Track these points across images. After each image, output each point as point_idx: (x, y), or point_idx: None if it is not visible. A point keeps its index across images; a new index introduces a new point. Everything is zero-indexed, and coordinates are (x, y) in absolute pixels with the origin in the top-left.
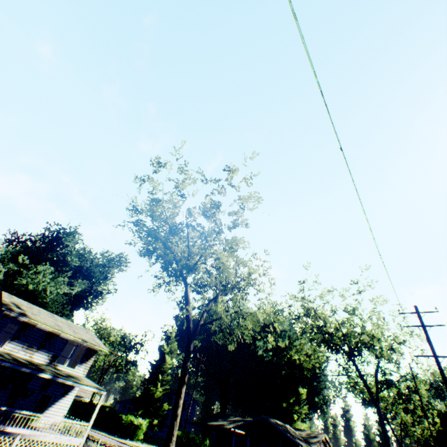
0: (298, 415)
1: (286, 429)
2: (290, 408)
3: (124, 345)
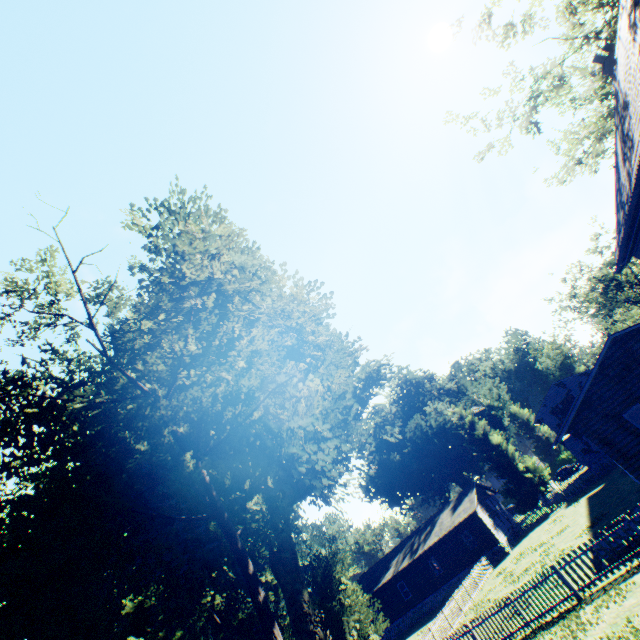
0: None
1: None
2: None
3: None
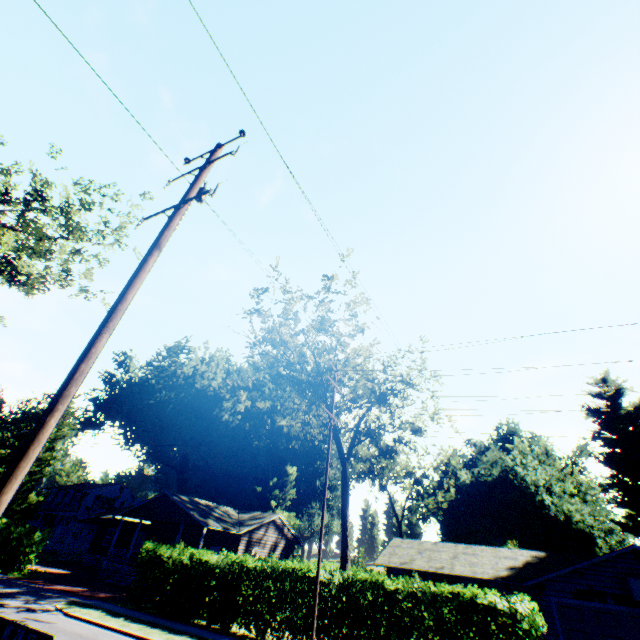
0: (280, 502)
1: (208, 509)
2: (267, 494)
3: None
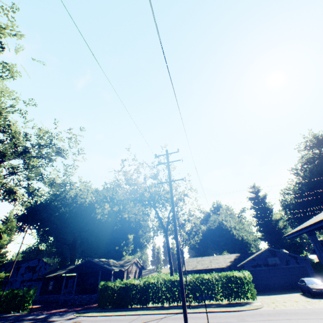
0: (127, 252)
1: (108, 262)
2: (121, 249)
3: None
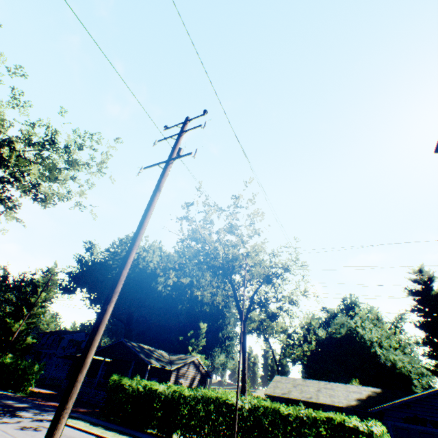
0: (195, 347)
1: (150, 352)
2: (186, 341)
3: (3, 283)
